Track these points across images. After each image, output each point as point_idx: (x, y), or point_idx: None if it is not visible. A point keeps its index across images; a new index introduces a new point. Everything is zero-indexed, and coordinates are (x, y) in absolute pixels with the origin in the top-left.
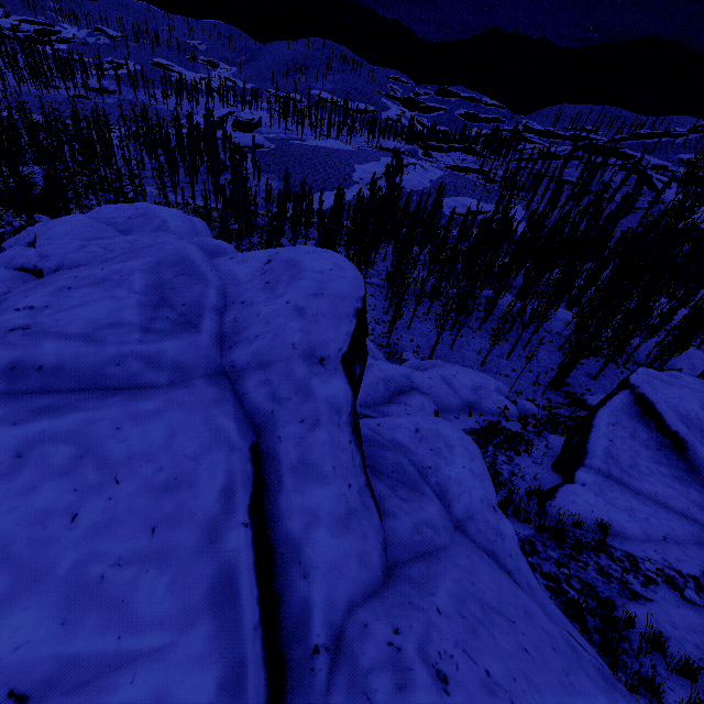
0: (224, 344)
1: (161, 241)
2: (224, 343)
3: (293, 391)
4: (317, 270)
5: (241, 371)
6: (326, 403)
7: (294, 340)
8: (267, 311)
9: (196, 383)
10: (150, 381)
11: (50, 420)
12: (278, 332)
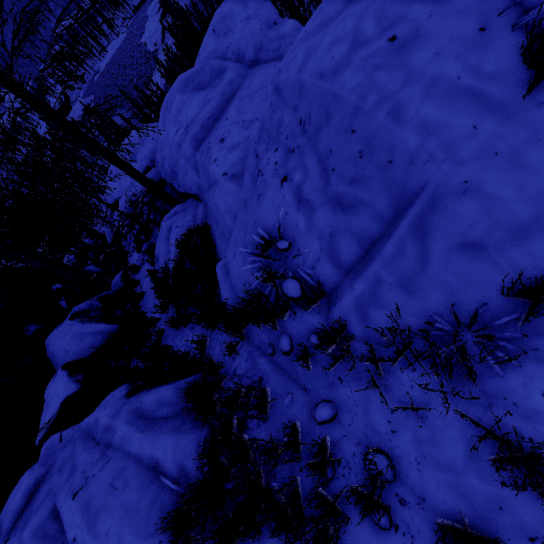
0: (240, 61)
1: (167, 97)
2: (240, 61)
3: (278, 42)
4: (234, 3)
5: (255, 60)
6: (292, 31)
7: (259, 28)
8: (239, 35)
9: (249, 73)
10: (237, 86)
11: (231, 107)
12: (251, 33)
